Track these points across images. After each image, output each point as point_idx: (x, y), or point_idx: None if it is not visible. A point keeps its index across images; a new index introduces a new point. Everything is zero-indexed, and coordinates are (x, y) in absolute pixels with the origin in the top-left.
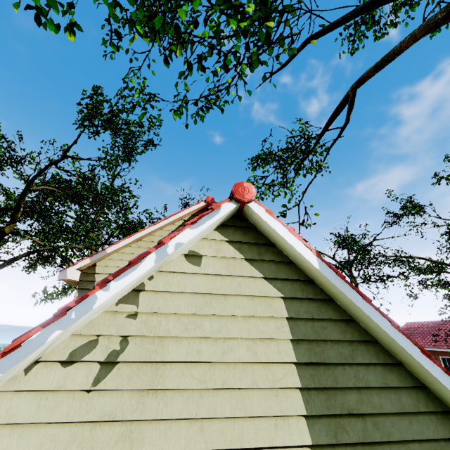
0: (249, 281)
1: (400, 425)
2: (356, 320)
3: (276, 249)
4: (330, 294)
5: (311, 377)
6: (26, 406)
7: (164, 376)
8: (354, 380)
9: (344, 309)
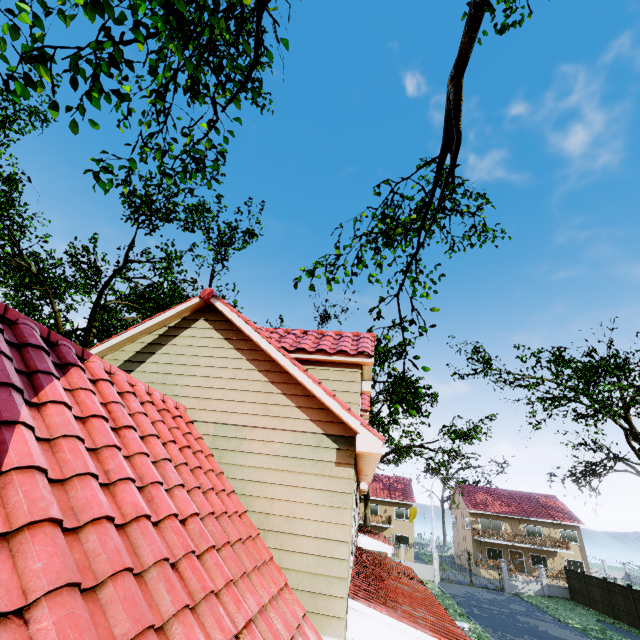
0: None
1: None
2: None
3: None
4: None
5: None
6: None
7: None
8: None
9: None
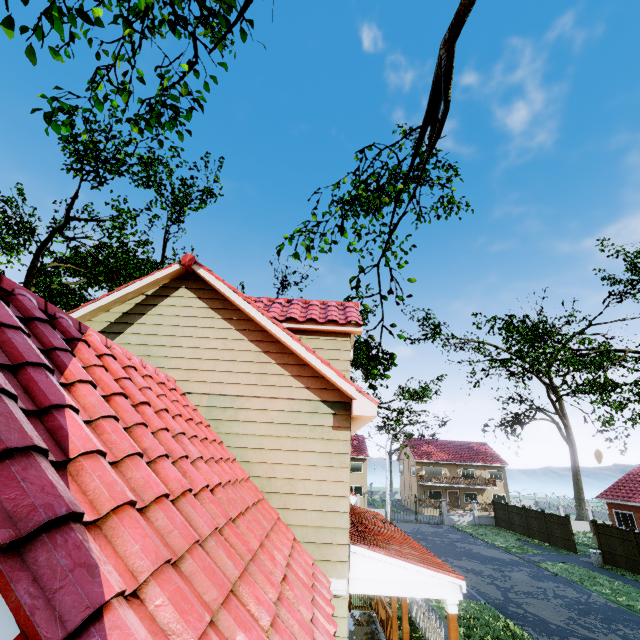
0: None
1: None
2: None
3: None
4: None
5: None
6: None
7: None
8: None
9: None
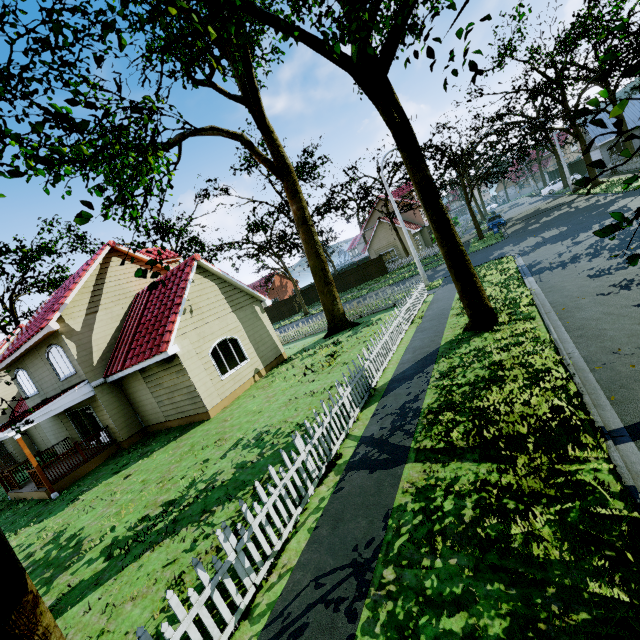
0: (207, 283)
1: (246, 302)
2: (233, 284)
3: (209, 272)
4: (226, 280)
5: (228, 300)
6: (183, 324)
7: (203, 310)
8: (236, 297)
9: (229, 282)
